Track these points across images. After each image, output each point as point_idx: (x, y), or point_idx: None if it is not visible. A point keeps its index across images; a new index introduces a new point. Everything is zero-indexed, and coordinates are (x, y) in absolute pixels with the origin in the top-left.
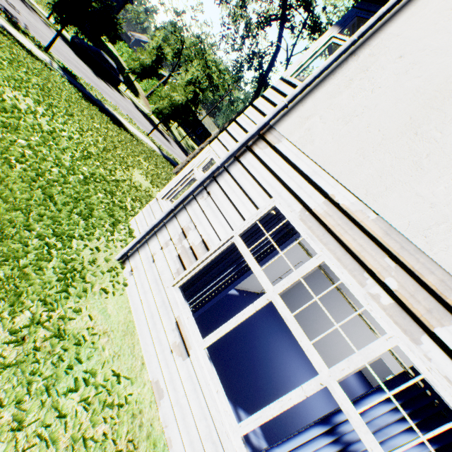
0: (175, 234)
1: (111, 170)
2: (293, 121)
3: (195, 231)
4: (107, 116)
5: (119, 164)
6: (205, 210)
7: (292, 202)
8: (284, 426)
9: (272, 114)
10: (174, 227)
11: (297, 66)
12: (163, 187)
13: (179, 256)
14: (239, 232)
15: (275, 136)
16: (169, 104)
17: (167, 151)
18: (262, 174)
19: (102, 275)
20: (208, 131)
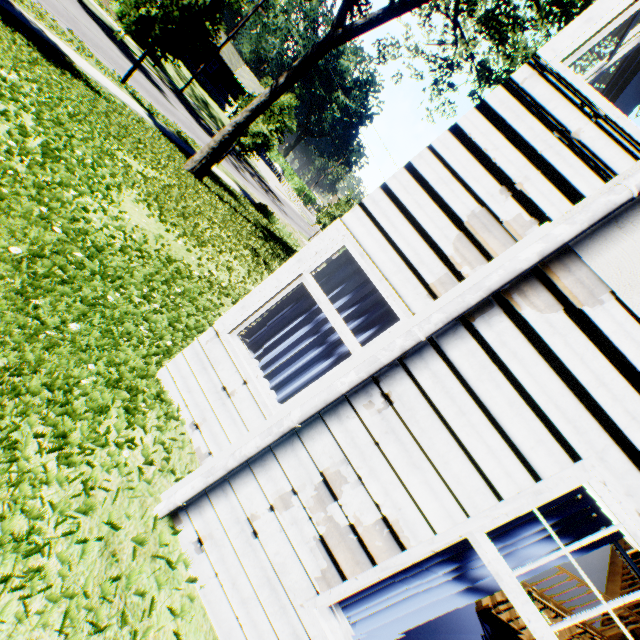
0: (304, 483)
1: (78, 220)
2: (639, 248)
3: (361, 489)
4: (26, 37)
5: (88, 193)
6: (381, 442)
7: (639, 486)
8: (434, 638)
9: (588, 222)
10: (297, 462)
11: (584, 31)
12: (182, 221)
13: (321, 539)
14: (485, 526)
15: (582, 282)
16: (160, 14)
17: (165, 117)
18: (544, 383)
19: (141, 599)
20: (229, 68)
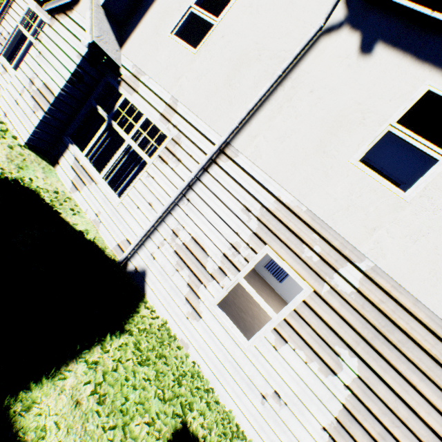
0: None
1: None
2: None
3: (6, 31)
4: None
5: None
6: (8, 21)
7: (34, 4)
8: None
9: None
10: None
11: None
12: None
13: (1, 44)
14: (20, 23)
15: None
16: None
17: None
18: None
19: None
20: None
